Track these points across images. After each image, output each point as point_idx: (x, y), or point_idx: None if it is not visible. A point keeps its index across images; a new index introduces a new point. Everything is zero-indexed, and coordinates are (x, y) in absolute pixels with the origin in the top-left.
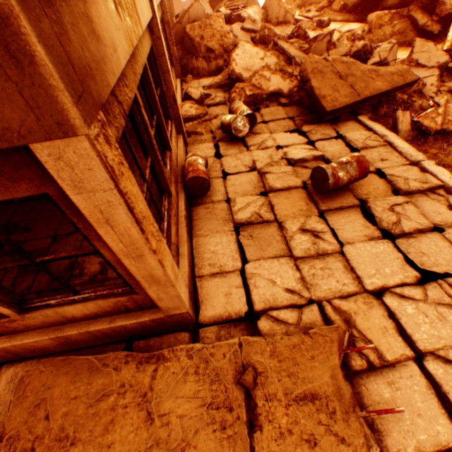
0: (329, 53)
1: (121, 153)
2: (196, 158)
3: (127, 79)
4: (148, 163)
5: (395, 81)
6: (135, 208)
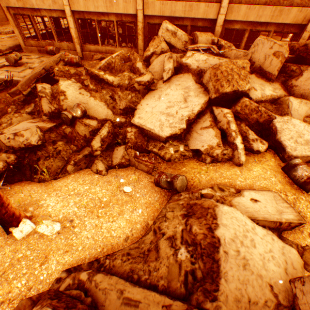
0: (69, 68)
1: (8, 12)
2: (53, 47)
3: (26, 11)
4: (33, 28)
5: (20, 83)
6: (9, 18)
